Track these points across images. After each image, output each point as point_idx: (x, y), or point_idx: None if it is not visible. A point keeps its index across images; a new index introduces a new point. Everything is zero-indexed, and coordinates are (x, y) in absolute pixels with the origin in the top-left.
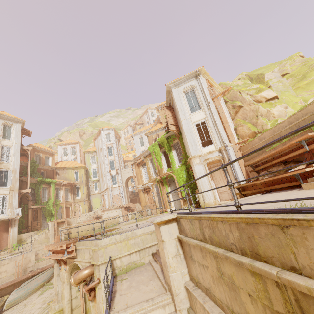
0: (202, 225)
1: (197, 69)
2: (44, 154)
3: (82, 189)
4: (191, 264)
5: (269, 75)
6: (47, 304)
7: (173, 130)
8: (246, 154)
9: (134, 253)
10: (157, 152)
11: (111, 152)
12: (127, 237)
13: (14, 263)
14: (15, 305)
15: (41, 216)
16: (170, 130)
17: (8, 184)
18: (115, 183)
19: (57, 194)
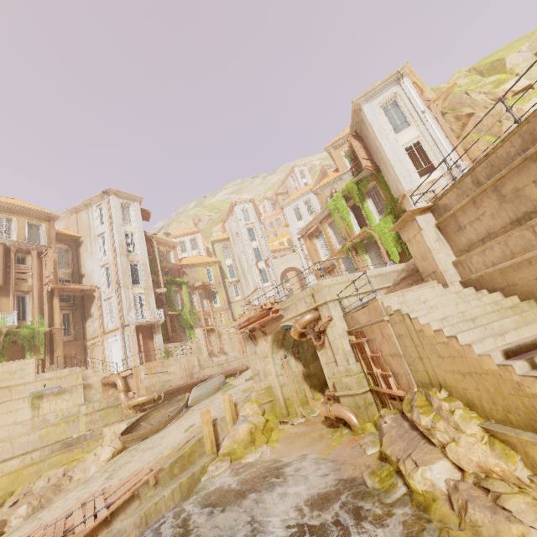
0: (476, 175)
1: (400, 69)
2: (164, 247)
3: (220, 294)
4: (459, 238)
5: (512, 59)
6: (242, 392)
7: (368, 167)
8: (523, 73)
9: (360, 295)
10: (342, 208)
11: (253, 236)
12: (348, 279)
13: (180, 366)
14: (198, 404)
15: (179, 327)
16: (364, 168)
17: (141, 282)
18: (266, 281)
19: (190, 299)
